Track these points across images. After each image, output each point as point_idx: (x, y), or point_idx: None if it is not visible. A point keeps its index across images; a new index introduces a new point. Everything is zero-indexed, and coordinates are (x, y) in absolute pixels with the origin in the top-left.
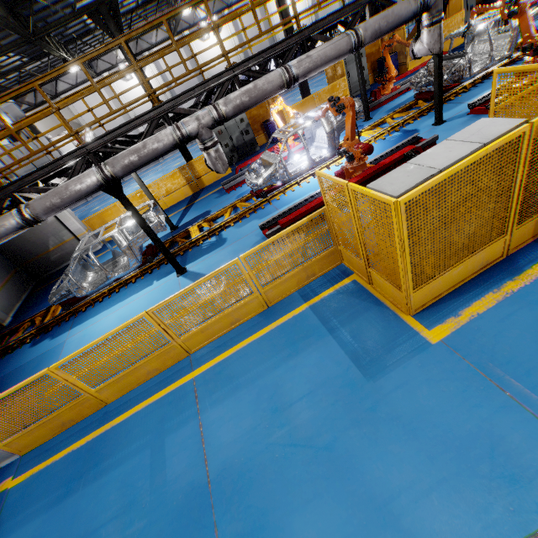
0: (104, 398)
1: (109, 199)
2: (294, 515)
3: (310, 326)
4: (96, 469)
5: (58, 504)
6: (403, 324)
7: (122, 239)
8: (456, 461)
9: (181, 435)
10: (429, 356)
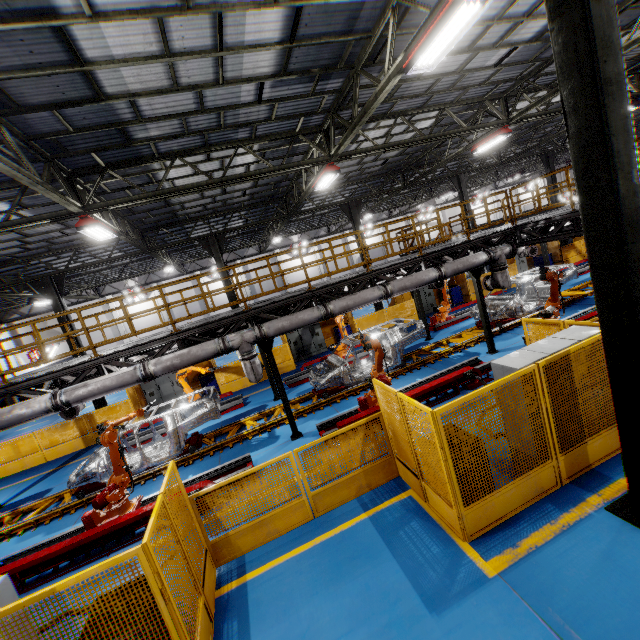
0: None
1: (49, 418)
2: None
3: None
4: None
5: None
6: None
7: None
8: None
9: None
10: None
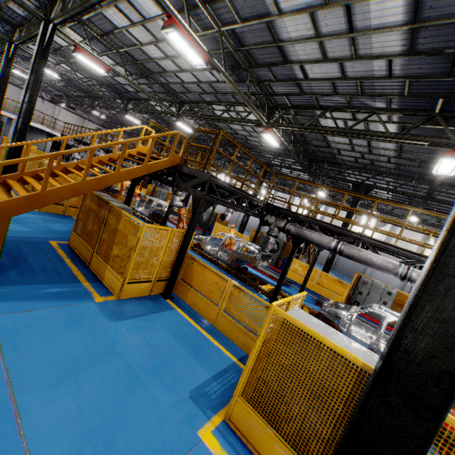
0: None
1: None
2: None
3: None
4: None
5: None
6: None
7: None
8: None
9: None
10: None
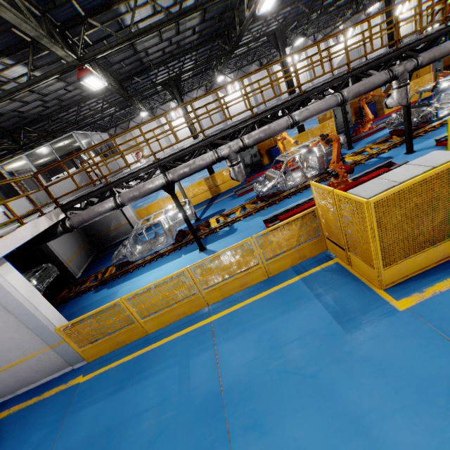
0: (147, 328)
1: (150, 198)
2: (286, 419)
3: (301, 292)
4: (140, 375)
5: (113, 395)
6: (376, 295)
7: (165, 223)
8: (416, 394)
9: (202, 359)
10: (396, 319)
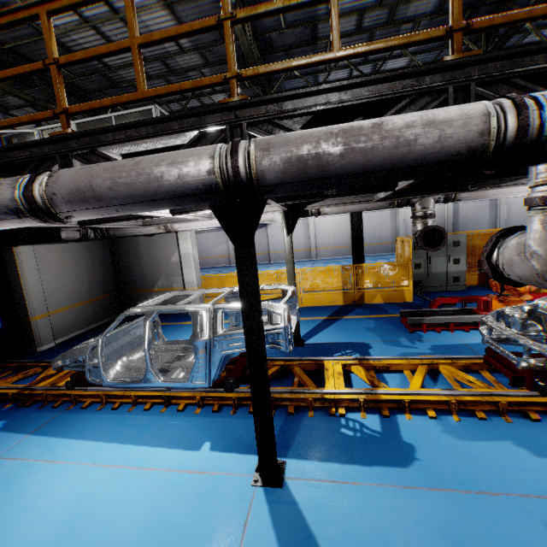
0: None
1: None
2: None
3: None
4: None
5: None
6: None
7: (206, 324)
8: None
9: None
10: None
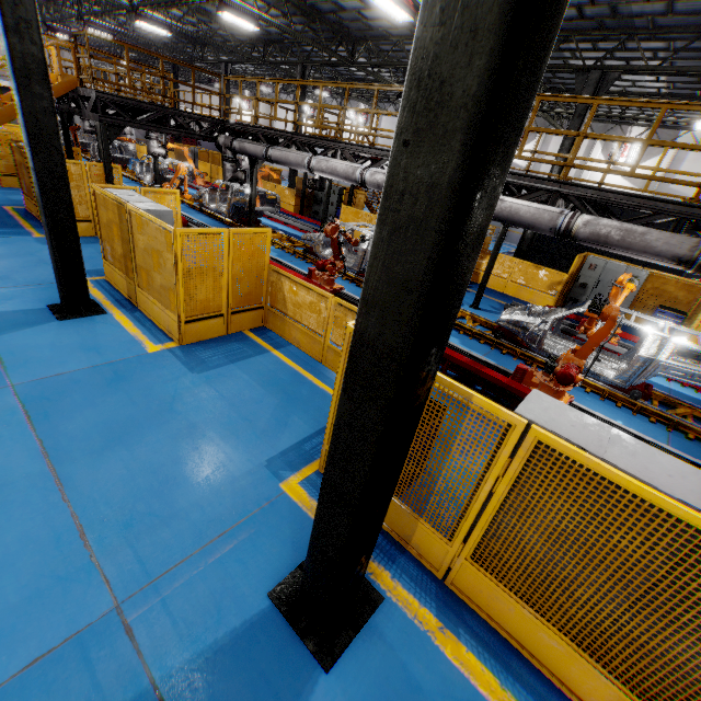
0: None
1: None
2: None
3: None
4: None
5: None
6: None
7: None
8: None
9: None
10: None
